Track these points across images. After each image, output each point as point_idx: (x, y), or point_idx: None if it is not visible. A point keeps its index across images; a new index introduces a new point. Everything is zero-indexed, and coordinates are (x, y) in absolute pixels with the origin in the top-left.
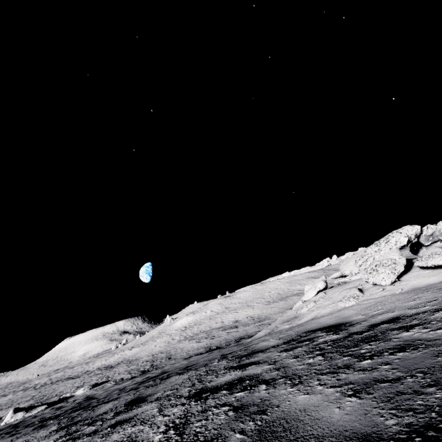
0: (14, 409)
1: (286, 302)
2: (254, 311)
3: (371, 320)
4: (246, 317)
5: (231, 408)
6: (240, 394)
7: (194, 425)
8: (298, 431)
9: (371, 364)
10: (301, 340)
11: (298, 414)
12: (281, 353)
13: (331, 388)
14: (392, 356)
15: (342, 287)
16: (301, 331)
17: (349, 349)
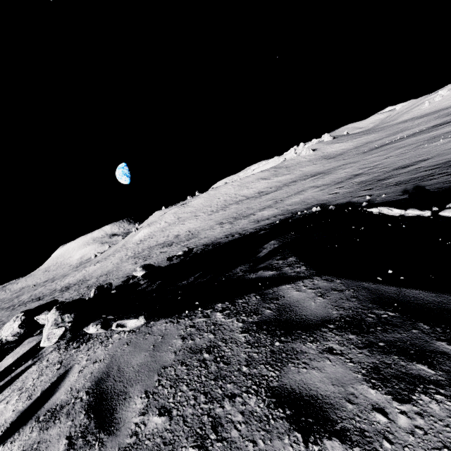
0: None
1: (224, 212)
2: (195, 224)
3: None
4: (186, 231)
5: None
6: None
7: None
8: None
9: None
10: None
11: None
12: None
13: None
14: None
15: (15, 353)
16: None
17: None
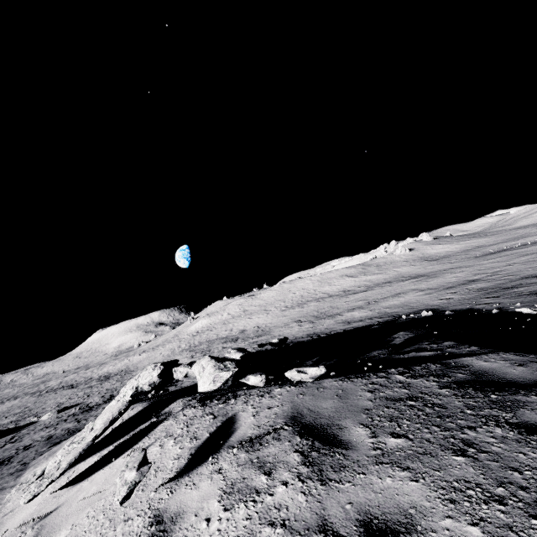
0: None
1: (302, 309)
2: (266, 319)
3: None
4: (254, 326)
5: None
6: None
7: None
8: None
9: None
10: None
11: None
12: None
13: None
14: None
15: None
16: None
17: None
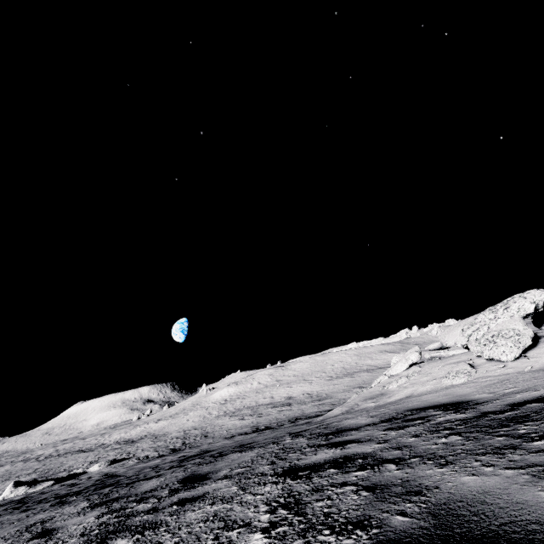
0: (15, 483)
1: (353, 378)
2: (312, 387)
3: (507, 399)
4: (302, 393)
5: (360, 488)
6: (361, 473)
7: (315, 505)
8: (499, 516)
9: None
10: (408, 419)
11: (481, 497)
12: (387, 432)
13: (508, 470)
14: None
15: (442, 361)
16: (401, 409)
17: (496, 429)
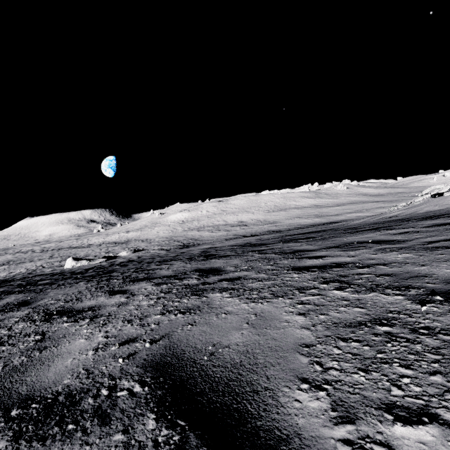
0: (73, 258)
1: (288, 212)
2: (256, 216)
3: None
4: (250, 219)
5: None
6: None
7: None
8: None
9: None
10: None
11: None
12: None
13: None
14: None
15: None
16: None
17: None
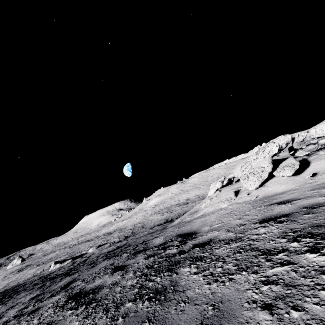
0: (54, 262)
1: None
2: (200, 191)
3: (202, 237)
4: (194, 196)
5: None
6: (68, 313)
7: None
8: None
9: (123, 311)
10: (164, 246)
11: None
12: (141, 261)
13: None
14: (141, 304)
15: (232, 187)
16: (177, 233)
17: (152, 277)
